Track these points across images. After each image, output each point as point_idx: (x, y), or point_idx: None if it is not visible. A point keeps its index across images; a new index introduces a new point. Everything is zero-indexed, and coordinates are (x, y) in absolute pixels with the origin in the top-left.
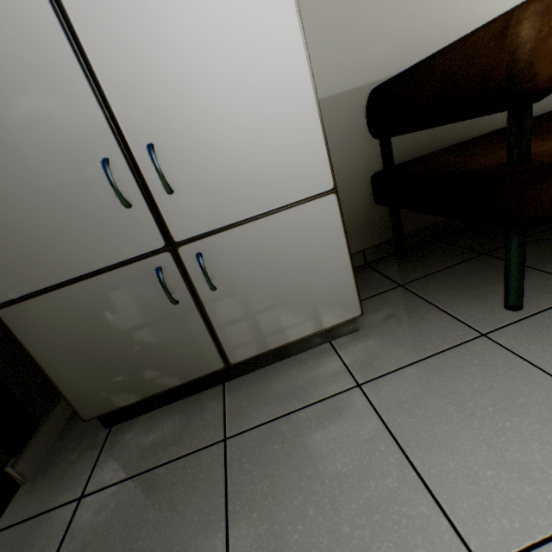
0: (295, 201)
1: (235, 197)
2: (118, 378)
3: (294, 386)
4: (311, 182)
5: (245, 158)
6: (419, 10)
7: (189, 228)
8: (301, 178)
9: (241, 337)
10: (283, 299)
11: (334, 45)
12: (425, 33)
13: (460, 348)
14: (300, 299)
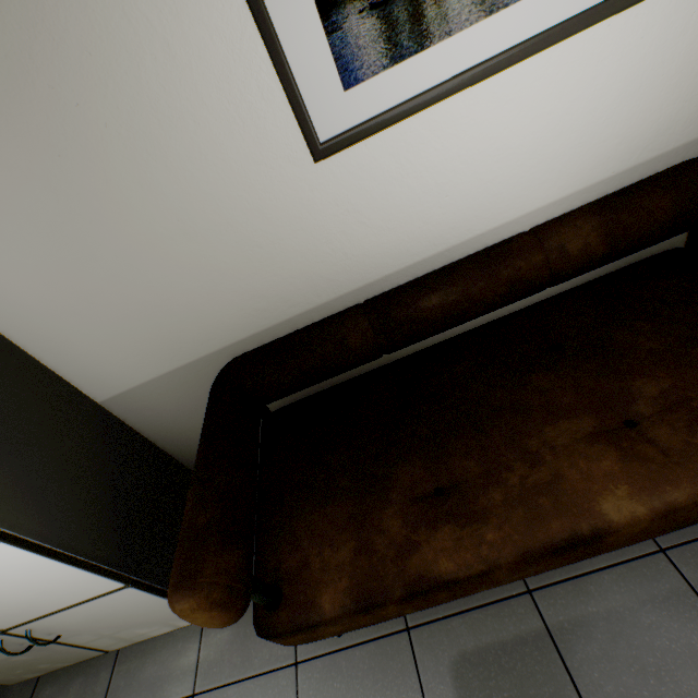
0: (94, 596)
1: (34, 607)
2: (19, 671)
3: (158, 676)
4: (101, 588)
5: (22, 594)
6: (262, 268)
7: (7, 624)
8: (88, 588)
9: (108, 642)
10: (130, 626)
11: (159, 325)
12: (281, 287)
13: (272, 676)
14: (147, 623)
